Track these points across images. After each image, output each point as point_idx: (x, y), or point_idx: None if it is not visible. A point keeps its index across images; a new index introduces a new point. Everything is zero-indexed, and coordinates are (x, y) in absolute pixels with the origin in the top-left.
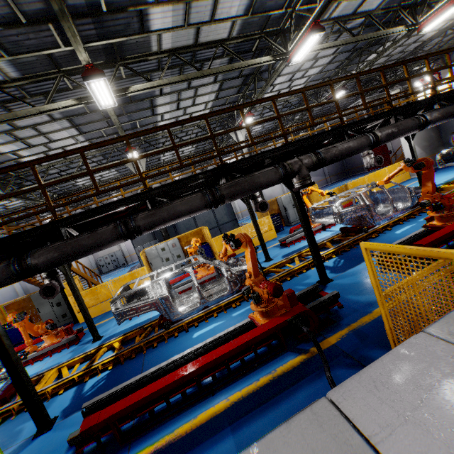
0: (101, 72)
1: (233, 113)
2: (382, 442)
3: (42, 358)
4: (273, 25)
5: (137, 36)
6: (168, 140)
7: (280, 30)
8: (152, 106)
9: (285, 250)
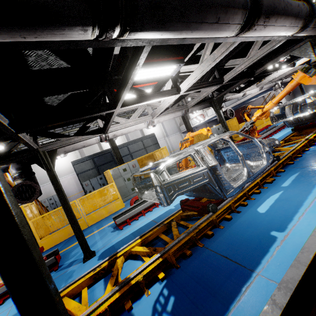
0: None
1: None
2: None
3: (3, 300)
4: None
5: None
6: None
7: None
8: None
9: None
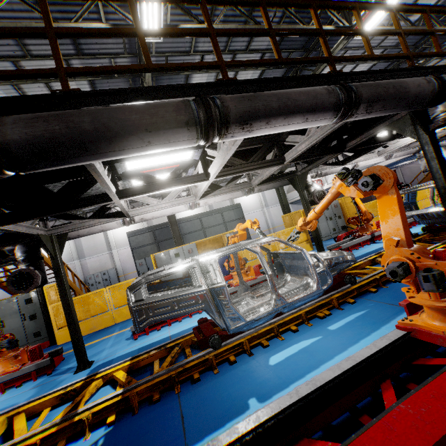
0: None
1: None
2: None
3: None
4: None
5: None
6: None
7: None
8: None
9: None
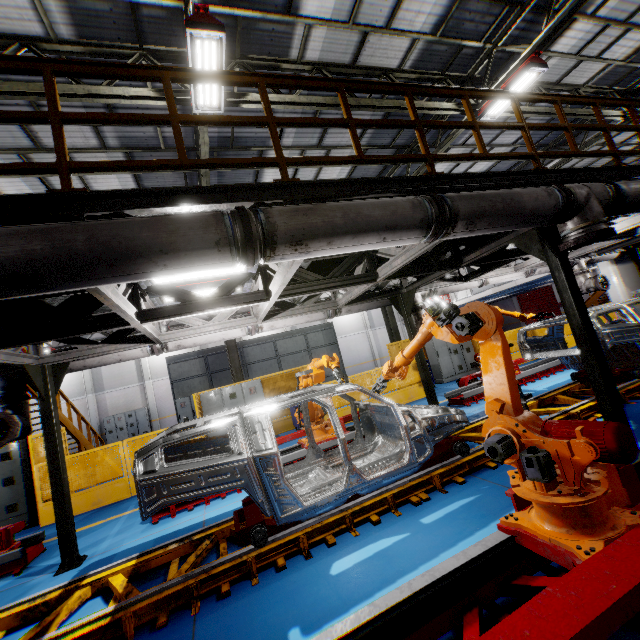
0: (218, 25)
1: None
2: None
3: None
4: (459, 68)
5: (278, 18)
6: None
7: (467, 77)
8: None
9: (465, 410)
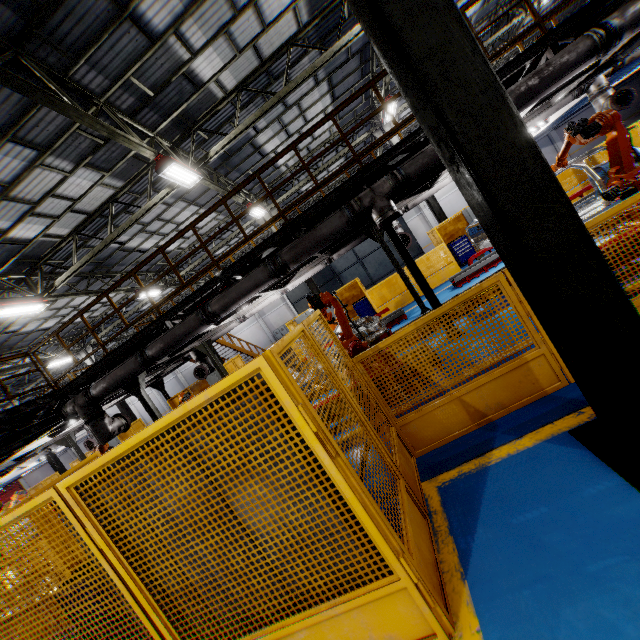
0: (168, 159)
1: (372, 103)
2: None
3: None
4: None
5: (195, 96)
6: (301, 173)
7: None
8: (255, 149)
9: (452, 294)
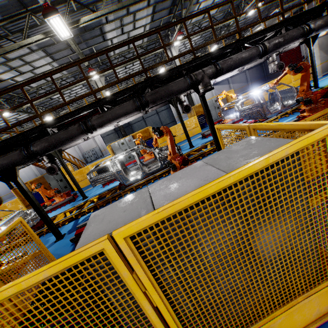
0: (55, 10)
1: (167, 33)
2: (154, 194)
3: (56, 209)
4: None
5: None
6: (120, 60)
7: None
8: (102, 33)
9: (204, 140)
